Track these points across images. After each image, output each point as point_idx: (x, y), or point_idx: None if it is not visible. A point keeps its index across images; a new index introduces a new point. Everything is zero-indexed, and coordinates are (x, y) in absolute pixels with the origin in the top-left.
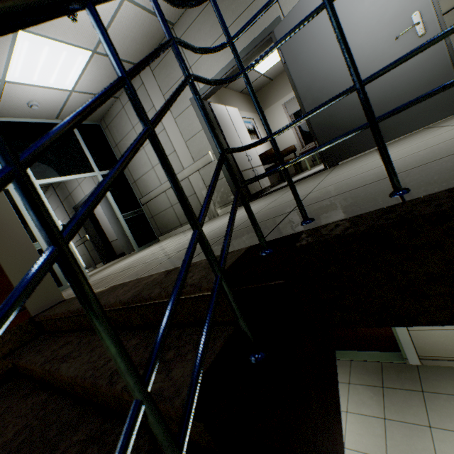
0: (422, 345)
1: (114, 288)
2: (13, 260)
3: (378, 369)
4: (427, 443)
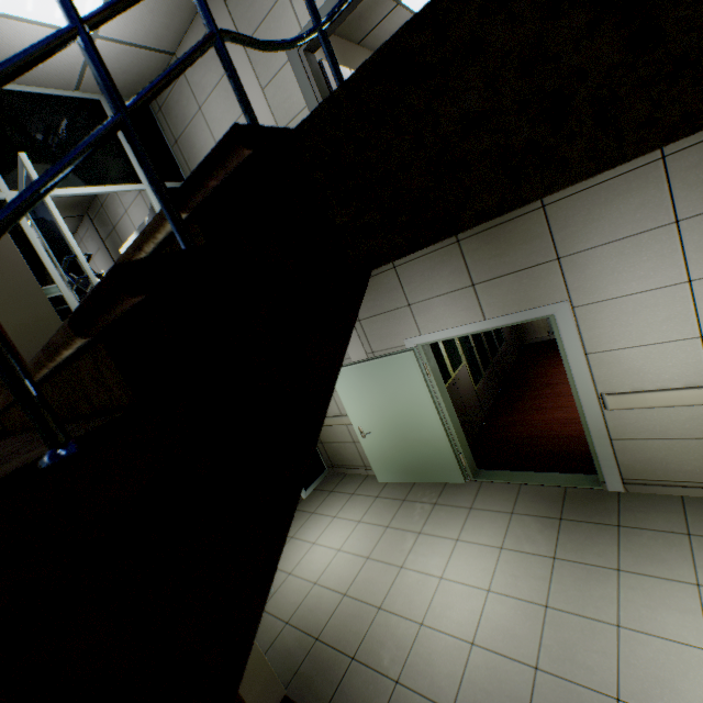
0: (630, 462)
1: None
2: None
3: (559, 496)
4: (609, 590)
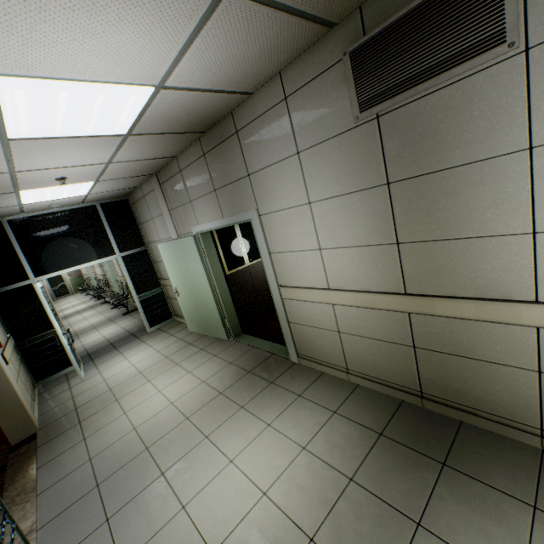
0: (300, 341)
1: None
2: None
3: (264, 358)
4: (225, 417)
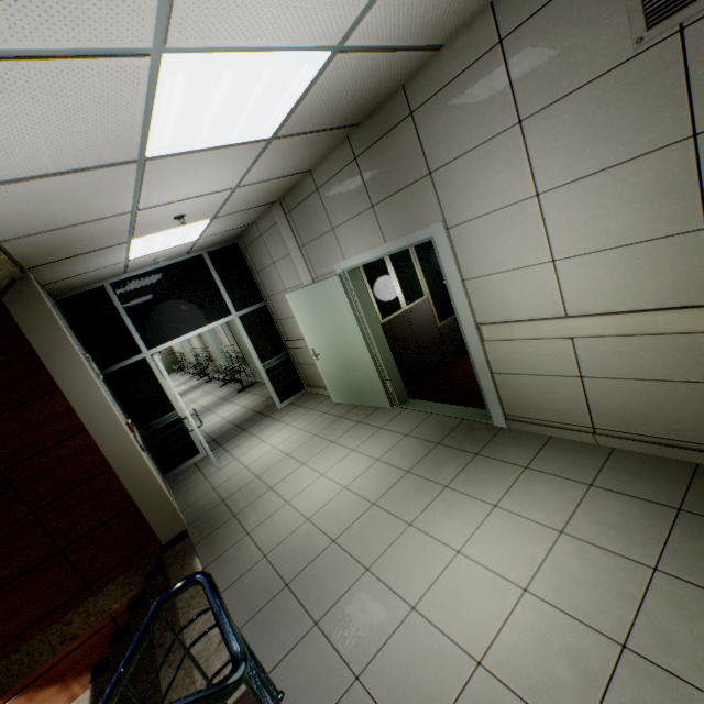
0: (509, 398)
1: None
2: None
3: (452, 426)
4: (426, 500)
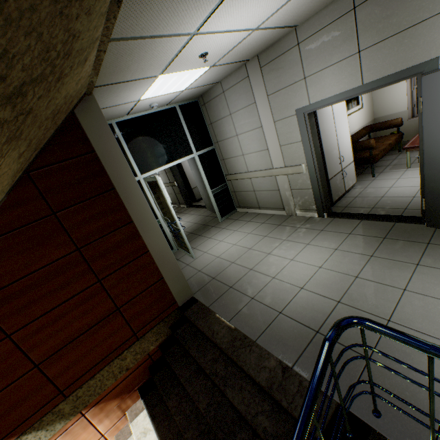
0: None
1: (241, 340)
2: (169, 276)
3: None
4: None
